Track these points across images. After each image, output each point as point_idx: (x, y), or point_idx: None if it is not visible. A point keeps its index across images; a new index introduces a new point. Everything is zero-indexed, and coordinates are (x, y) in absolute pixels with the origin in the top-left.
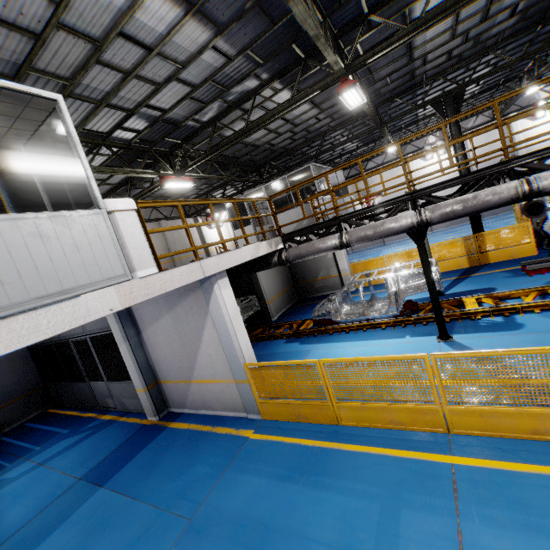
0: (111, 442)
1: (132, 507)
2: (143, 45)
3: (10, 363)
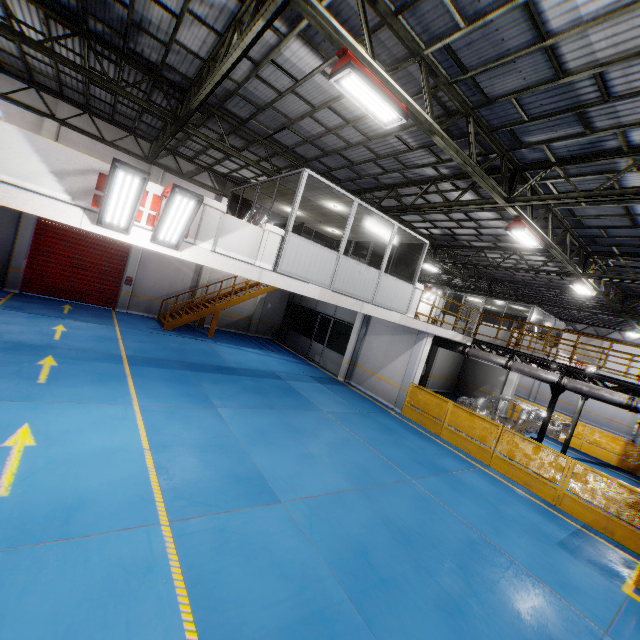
0: (319, 373)
1: (336, 396)
2: (470, 218)
3: (278, 304)
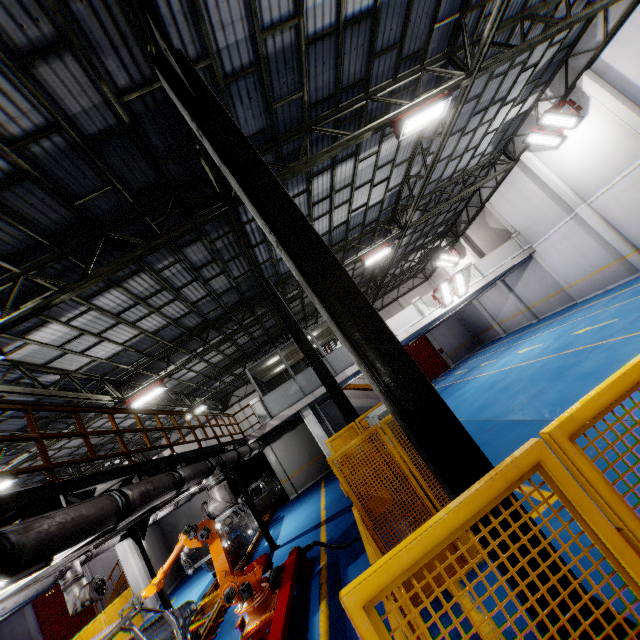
0: None
1: None
2: None
3: None
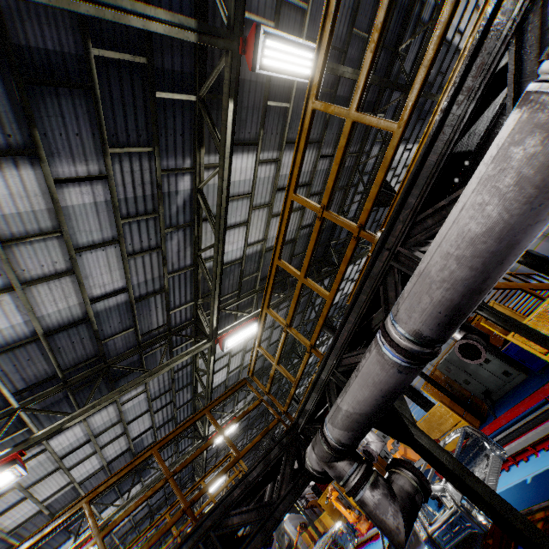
0: None
1: None
2: None
3: None
